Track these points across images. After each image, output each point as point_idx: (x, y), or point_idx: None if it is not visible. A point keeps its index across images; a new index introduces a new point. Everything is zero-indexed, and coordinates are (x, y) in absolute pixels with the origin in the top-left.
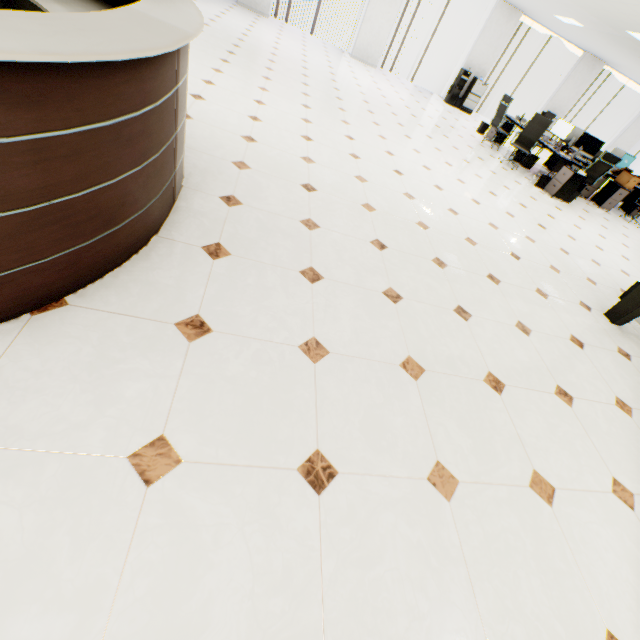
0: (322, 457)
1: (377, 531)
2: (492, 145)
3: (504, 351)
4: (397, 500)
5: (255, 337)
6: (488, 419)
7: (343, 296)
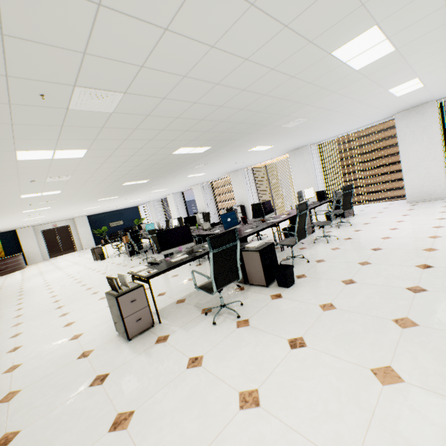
0: None
1: None
2: None
3: None
4: None
5: None
6: None
7: None
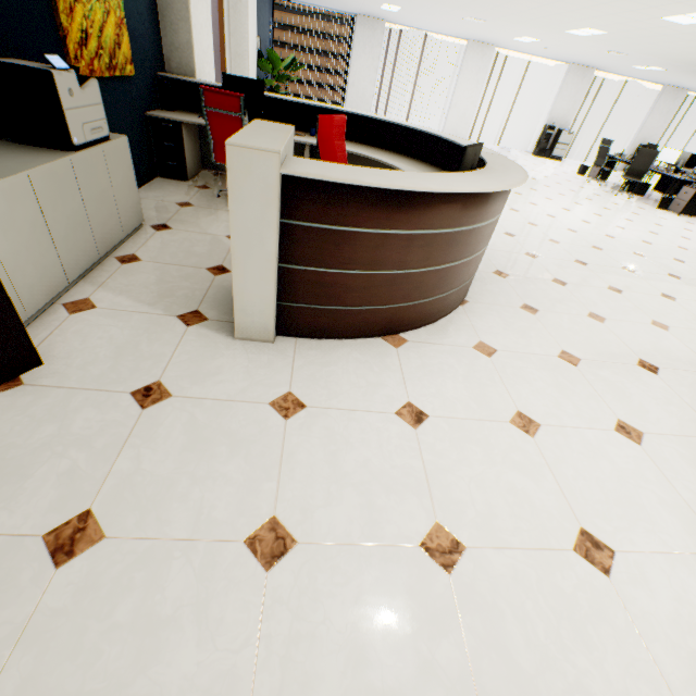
0: (644, 361)
1: None
2: (599, 182)
3: None
4: None
5: (561, 312)
6: None
7: (586, 292)
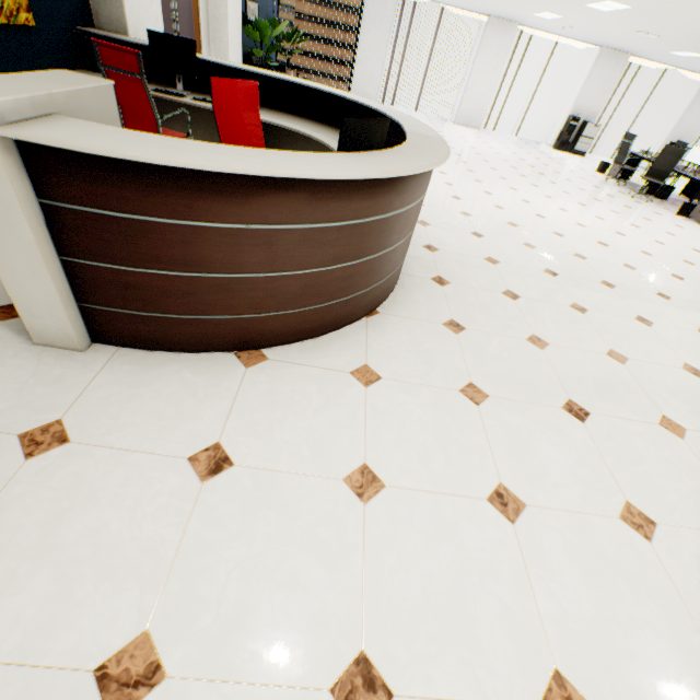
0: (574, 403)
1: (633, 447)
2: (618, 182)
3: (693, 349)
4: (640, 433)
5: (494, 333)
6: (696, 394)
7: (540, 309)
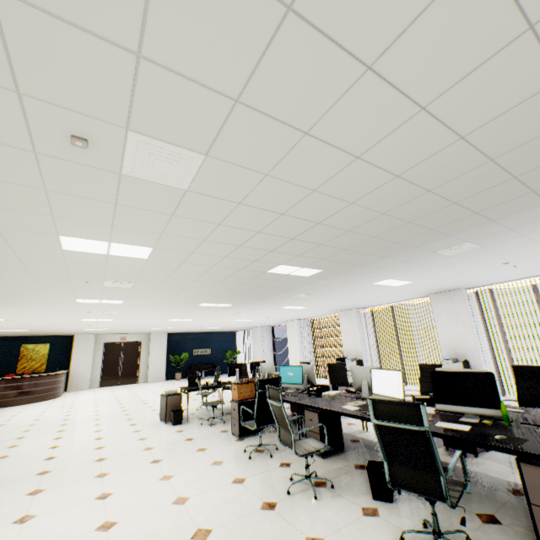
0: None
1: None
2: None
3: None
4: None
5: None
6: None
7: None
